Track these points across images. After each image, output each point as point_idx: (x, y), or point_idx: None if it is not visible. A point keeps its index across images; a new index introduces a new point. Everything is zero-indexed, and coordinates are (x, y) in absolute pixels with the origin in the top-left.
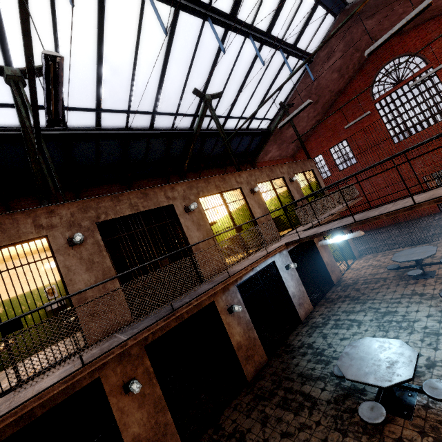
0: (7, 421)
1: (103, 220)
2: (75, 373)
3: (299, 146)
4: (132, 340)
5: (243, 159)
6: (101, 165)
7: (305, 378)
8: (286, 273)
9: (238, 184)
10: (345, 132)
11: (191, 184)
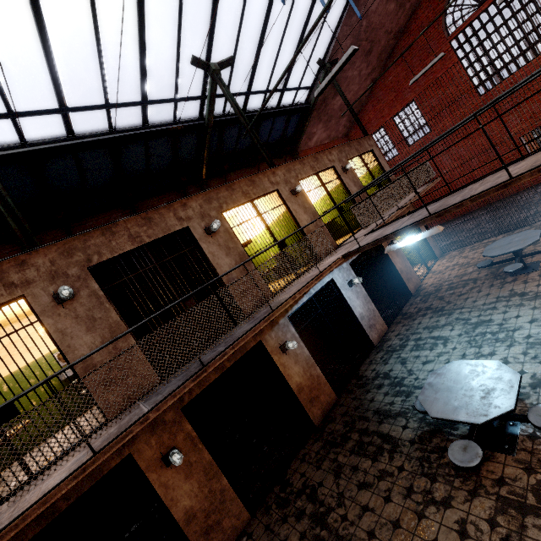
0: (7, 537)
1: (96, 263)
2: (86, 465)
3: (352, 120)
4: (154, 412)
5: (280, 150)
6: (90, 187)
7: (383, 415)
8: (350, 291)
9: (273, 185)
10: (412, 91)
11: (209, 196)
